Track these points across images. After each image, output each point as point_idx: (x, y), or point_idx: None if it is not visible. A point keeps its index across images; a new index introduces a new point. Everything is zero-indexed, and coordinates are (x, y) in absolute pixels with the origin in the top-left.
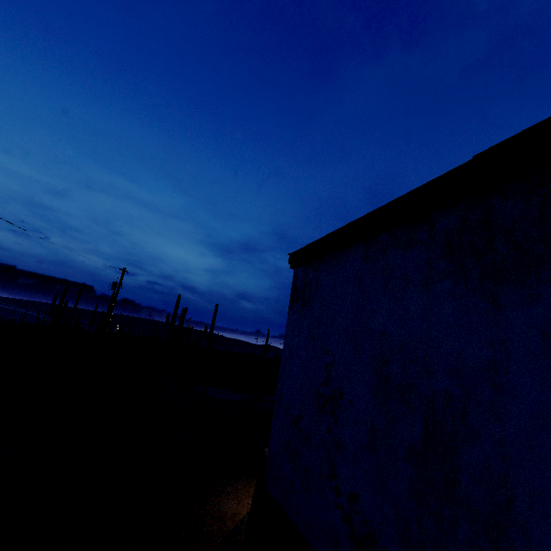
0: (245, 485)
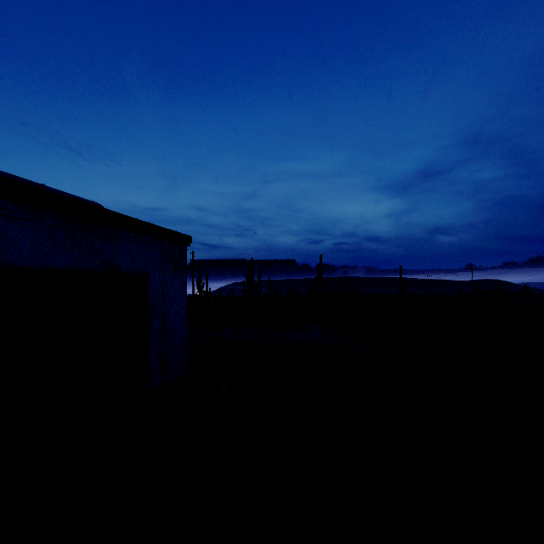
0: None
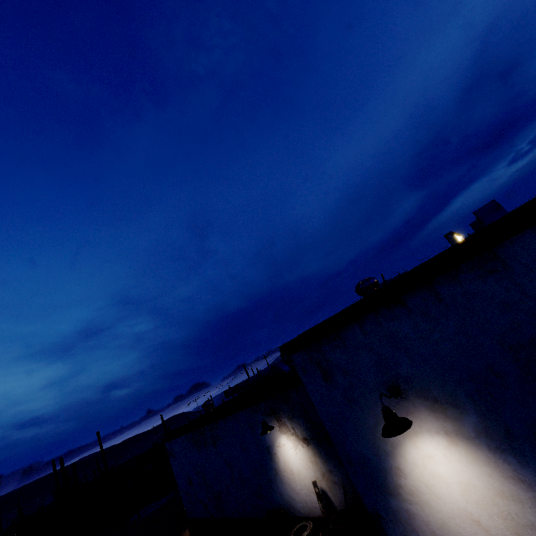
0: (187, 530)
